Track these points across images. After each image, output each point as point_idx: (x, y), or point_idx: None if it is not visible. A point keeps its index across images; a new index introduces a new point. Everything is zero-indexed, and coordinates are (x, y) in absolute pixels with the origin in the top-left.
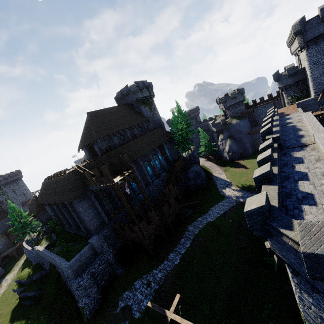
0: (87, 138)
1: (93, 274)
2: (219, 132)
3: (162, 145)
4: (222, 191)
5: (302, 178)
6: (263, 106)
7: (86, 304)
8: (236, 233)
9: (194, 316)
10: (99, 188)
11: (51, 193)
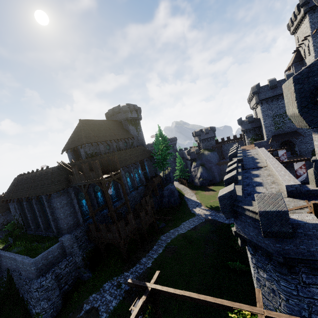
0: (75, 142)
1: (57, 275)
2: (193, 160)
3: (143, 161)
4: (193, 210)
5: (258, 185)
6: (229, 143)
7: (44, 309)
8: (205, 243)
9: (163, 317)
10: (84, 184)
11: (25, 188)
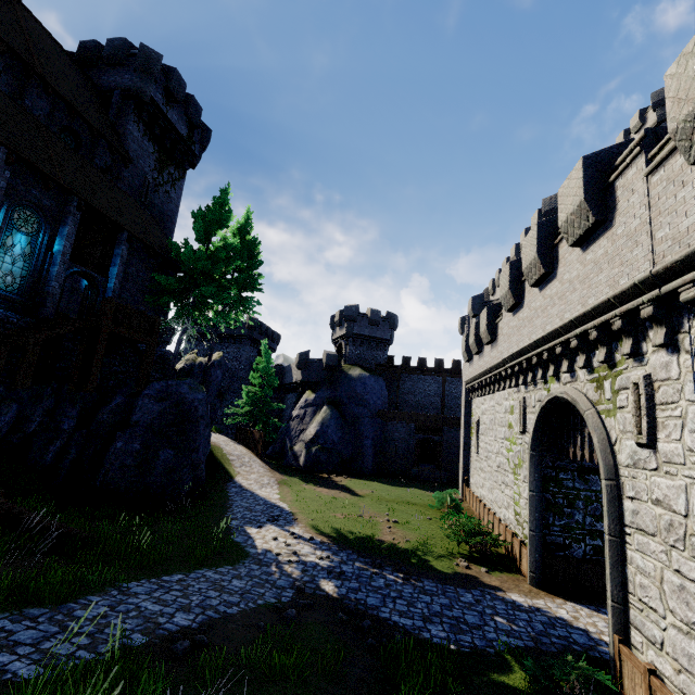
0: None
1: None
2: (308, 386)
3: (115, 237)
4: (244, 530)
5: None
6: (422, 376)
7: None
8: None
9: None
10: None
11: None
